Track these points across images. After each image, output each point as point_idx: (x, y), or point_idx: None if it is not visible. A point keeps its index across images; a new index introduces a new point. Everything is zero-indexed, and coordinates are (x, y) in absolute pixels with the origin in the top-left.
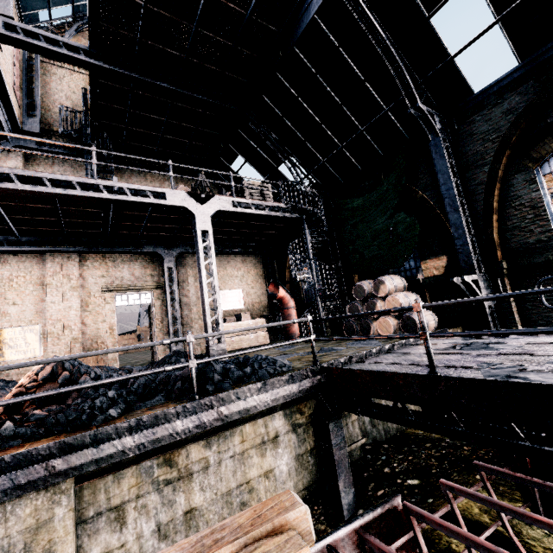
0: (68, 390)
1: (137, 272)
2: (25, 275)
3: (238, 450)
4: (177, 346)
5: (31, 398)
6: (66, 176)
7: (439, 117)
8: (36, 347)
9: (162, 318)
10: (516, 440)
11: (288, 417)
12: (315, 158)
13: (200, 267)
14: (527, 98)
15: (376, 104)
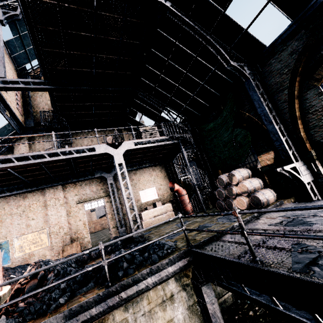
0: (29, 296)
1: (94, 189)
2: (36, 202)
3: (146, 309)
4: (121, 228)
5: (7, 305)
6: (40, 152)
7: (247, 66)
8: (46, 241)
9: (111, 213)
10: (322, 318)
11: (178, 281)
12: (180, 105)
13: (120, 185)
14: (303, 42)
15: (207, 68)
